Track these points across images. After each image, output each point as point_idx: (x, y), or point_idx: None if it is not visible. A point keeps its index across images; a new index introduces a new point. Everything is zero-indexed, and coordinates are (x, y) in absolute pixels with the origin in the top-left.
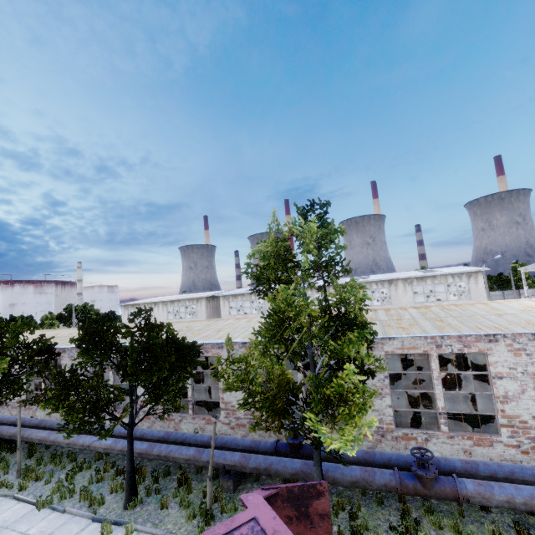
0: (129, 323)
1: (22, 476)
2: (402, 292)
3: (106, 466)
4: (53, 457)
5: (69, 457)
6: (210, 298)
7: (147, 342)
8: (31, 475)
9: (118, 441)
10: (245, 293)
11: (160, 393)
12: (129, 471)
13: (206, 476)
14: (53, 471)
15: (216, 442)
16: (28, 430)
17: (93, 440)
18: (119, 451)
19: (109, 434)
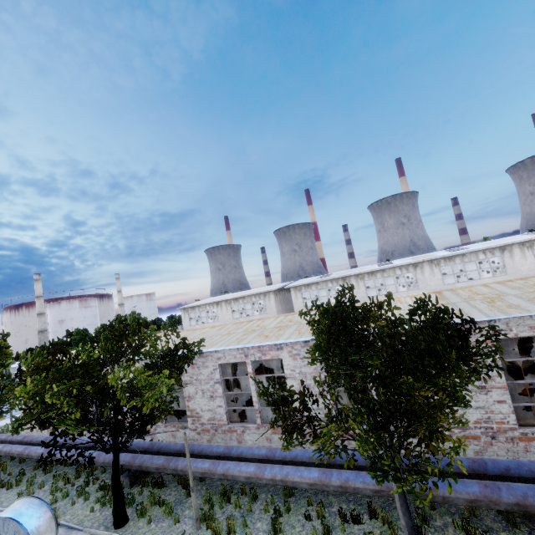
0: (191, 327)
1: (200, 525)
2: (520, 259)
3: (317, 508)
4: (226, 495)
5: (250, 495)
6: (276, 292)
7: (426, 326)
8: (212, 523)
9: (328, 473)
10: (319, 281)
11: (455, 405)
12: (411, 528)
13: (489, 520)
14: (246, 519)
15: (487, 469)
16: (178, 459)
17: (286, 471)
18: (337, 488)
19: (448, 484)
